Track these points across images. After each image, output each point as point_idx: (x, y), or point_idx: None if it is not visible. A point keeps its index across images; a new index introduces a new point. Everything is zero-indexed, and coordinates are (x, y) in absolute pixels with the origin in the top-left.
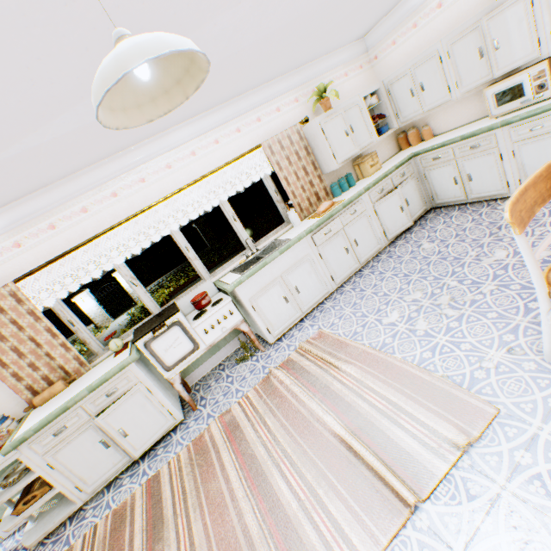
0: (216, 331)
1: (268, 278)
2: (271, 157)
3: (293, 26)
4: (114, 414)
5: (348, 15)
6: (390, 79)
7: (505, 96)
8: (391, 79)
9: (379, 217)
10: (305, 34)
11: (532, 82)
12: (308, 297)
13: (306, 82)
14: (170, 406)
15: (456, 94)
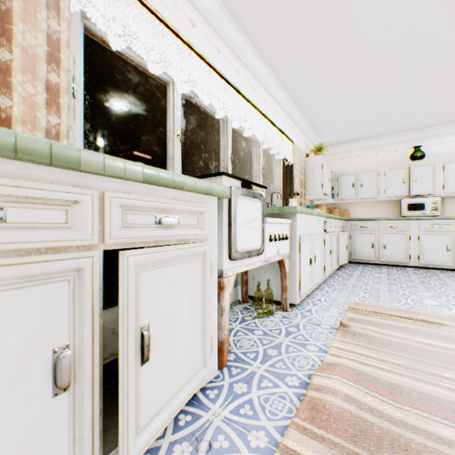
0: (274, 247)
1: (308, 228)
2: (294, 155)
3: (381, 83)
4: (156, 274)
5: (365, 117)
6: (341, 172)
7: (413, 207)
8: (341, 172)
9: (338, 243)
10: (362, 100)
11: (430, 204)
12: (316, 273)
13: (309, 138)
14: (214, 331)
15: (382, 196)
